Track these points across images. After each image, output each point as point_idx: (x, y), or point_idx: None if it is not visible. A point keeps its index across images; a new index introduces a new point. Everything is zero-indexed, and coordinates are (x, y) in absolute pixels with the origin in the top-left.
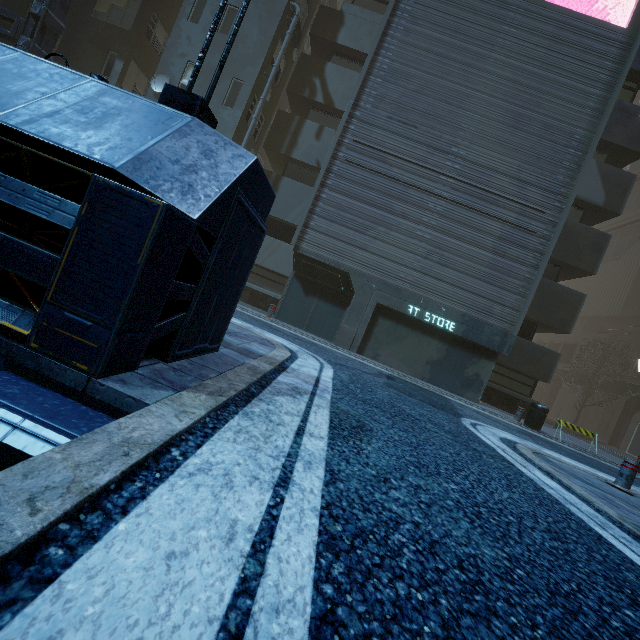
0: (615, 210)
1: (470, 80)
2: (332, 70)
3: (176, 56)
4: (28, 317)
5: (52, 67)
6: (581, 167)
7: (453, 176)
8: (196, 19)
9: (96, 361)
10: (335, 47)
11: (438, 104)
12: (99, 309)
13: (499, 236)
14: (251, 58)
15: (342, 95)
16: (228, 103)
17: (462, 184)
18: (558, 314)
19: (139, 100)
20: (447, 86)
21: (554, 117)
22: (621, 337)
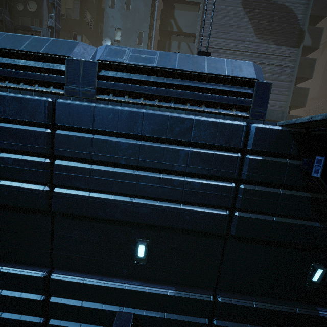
0: (316, 46)
1: (248, 4)
2: (177, 14)
3: (109, 27)
4: (246, 113)
5: (215, 59)
6: (303, 32)
7: (249, 51)
8: (113, 6)
9: (264, 117)
10: (175, 1)
11: (236, 19)
12: (262, 107)
13: (273, 72)
14: (144, 19)
15: (185, 25)
16: (139, 43)
17: (254, 53)
18: (299, 100)
19: (238, 61)
20: (239, 10)
21: (288, 12)
22: (320, 106)
